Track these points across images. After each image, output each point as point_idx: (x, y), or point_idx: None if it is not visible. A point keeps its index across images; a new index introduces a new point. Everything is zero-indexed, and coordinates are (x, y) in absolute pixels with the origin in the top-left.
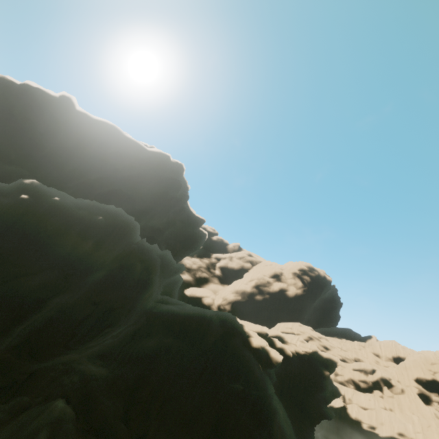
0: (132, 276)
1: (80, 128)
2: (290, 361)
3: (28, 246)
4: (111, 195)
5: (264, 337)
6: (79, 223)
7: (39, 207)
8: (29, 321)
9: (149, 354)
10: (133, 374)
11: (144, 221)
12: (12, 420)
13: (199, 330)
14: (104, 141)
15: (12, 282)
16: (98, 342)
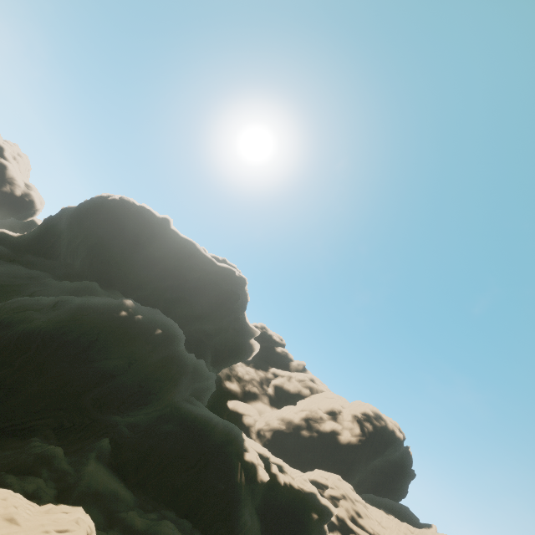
0: (169, 374)
1: (170, 242)
2: (281, 490)
3: (118, 343)
4: (176, 301)
5: (264, 459)
6: (147, 333)
7: (129, 320)
8: (105, 386)
9: (164, 434)
10: (149, 443)
11: (199, 324)
12: (80, 442)
13: (204, 430)
14: (184, 256)
15: (103, 361)
16: (135, 413)
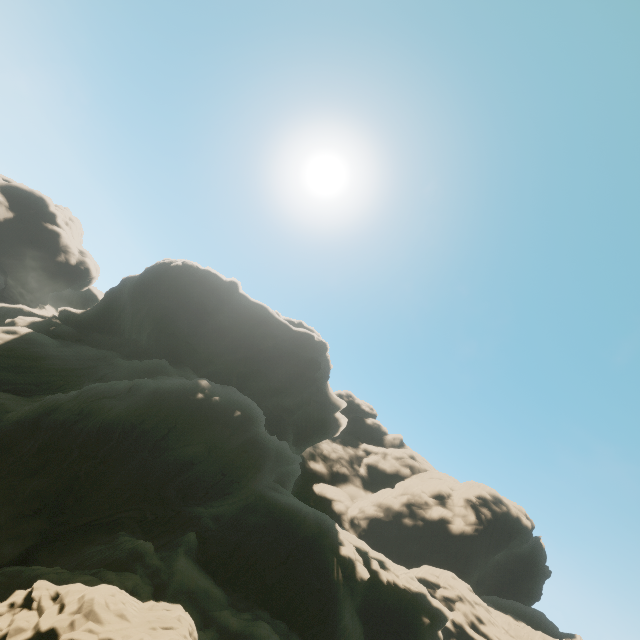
0: (251, 460)
1: (239, 308)
2: (384, 590)
3: (197, 428)
4: (251, 374)
5: (362, 554)
6: (226, 416)
7: (207, 403)
8: (186, 476)
9: (250, 526)
10: (236, 536)
11: (277, 399)
12: (166, 536)
13: (293, 521)
14: (256, 324)
15: (182, 448)
16: (219, 504)
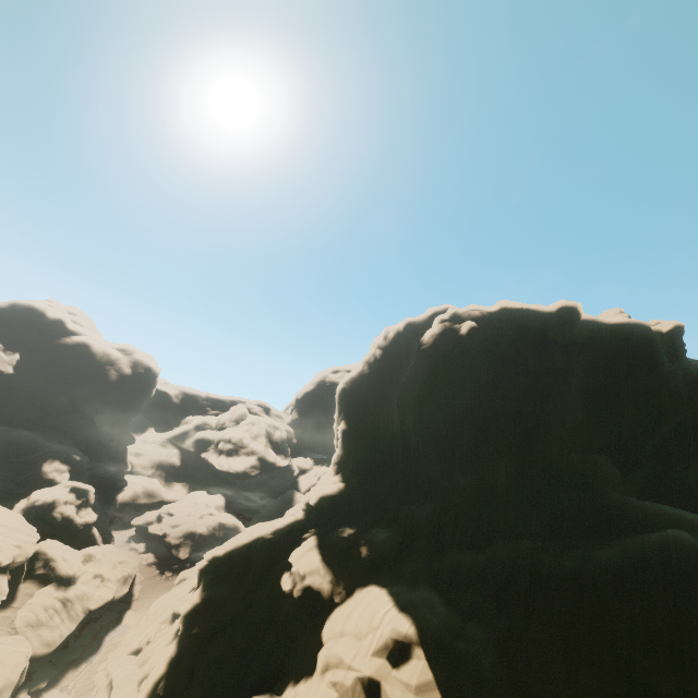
0: None
1: (593, 347)
2: None
3: None
4: None
5: None
6: None
7: None
8: None
9: None
10: None
11: None
12: None
13: None
14: (657, 361)
15: None
16: None
